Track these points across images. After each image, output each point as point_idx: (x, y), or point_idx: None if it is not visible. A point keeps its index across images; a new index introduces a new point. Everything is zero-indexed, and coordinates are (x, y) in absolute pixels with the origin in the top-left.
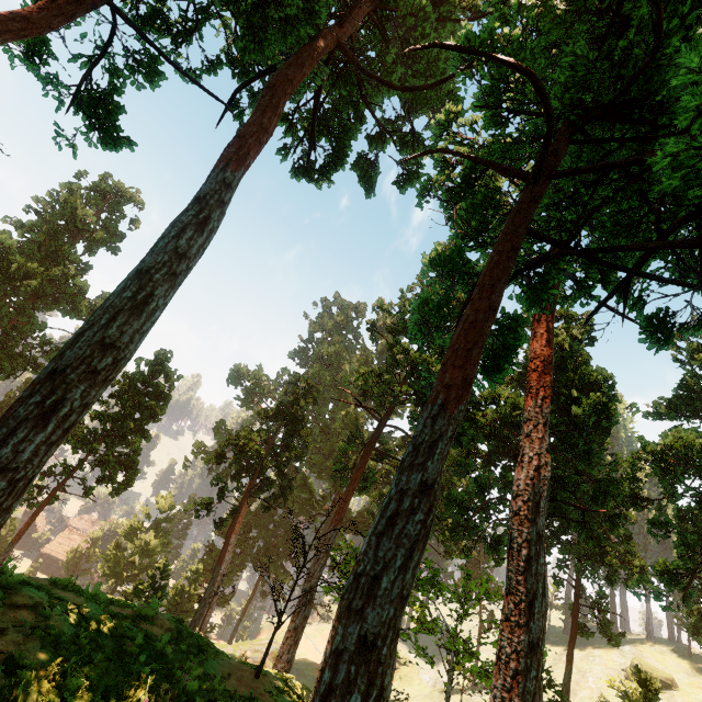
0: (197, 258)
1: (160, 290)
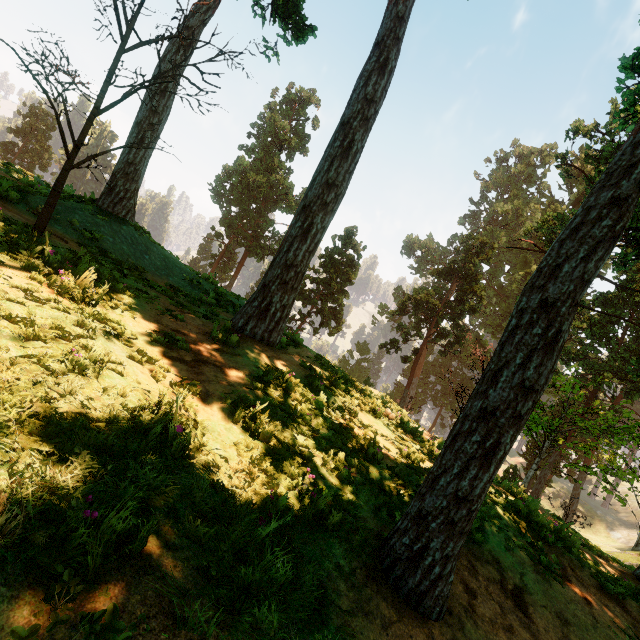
0: (381, 101)
1: (358, 135)
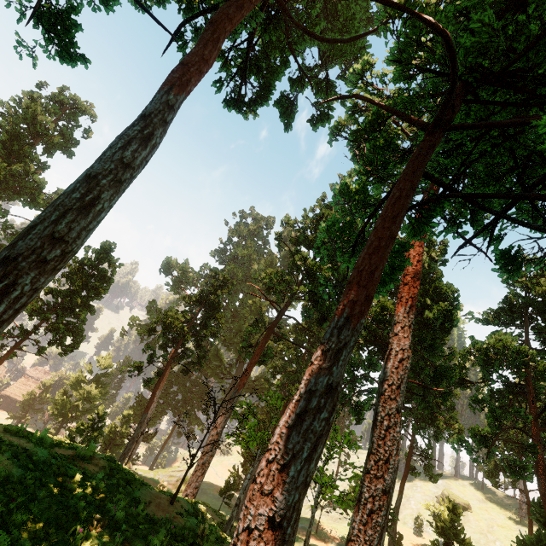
0: (140, 169)
1: (106, 194)
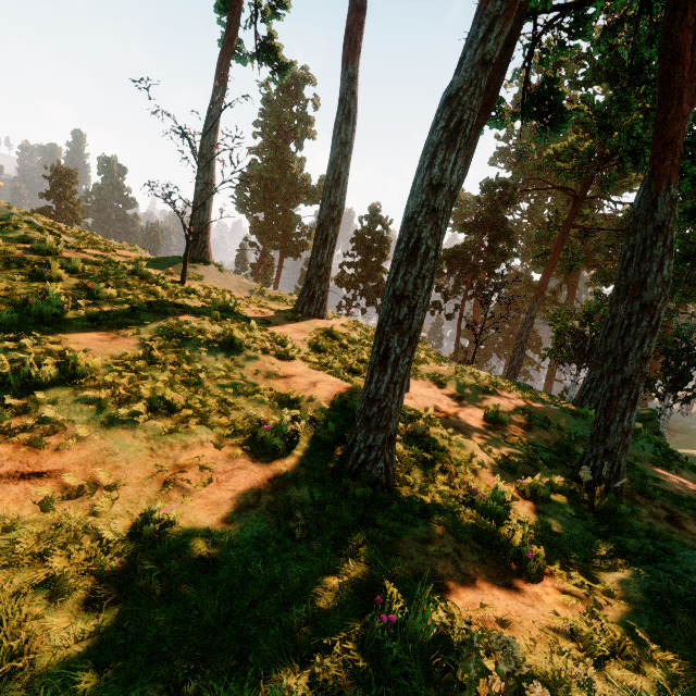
0: (353, 139)
1: (342, 168)
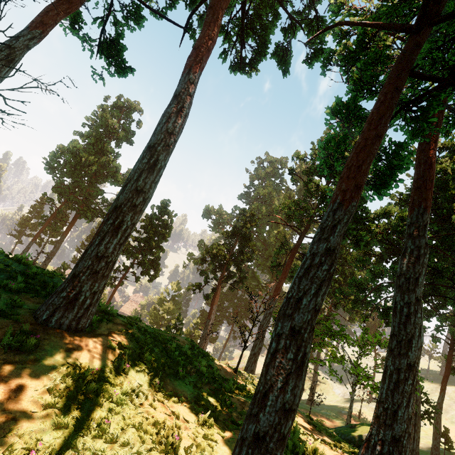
0: (179, 134)
1: (161, 156)
